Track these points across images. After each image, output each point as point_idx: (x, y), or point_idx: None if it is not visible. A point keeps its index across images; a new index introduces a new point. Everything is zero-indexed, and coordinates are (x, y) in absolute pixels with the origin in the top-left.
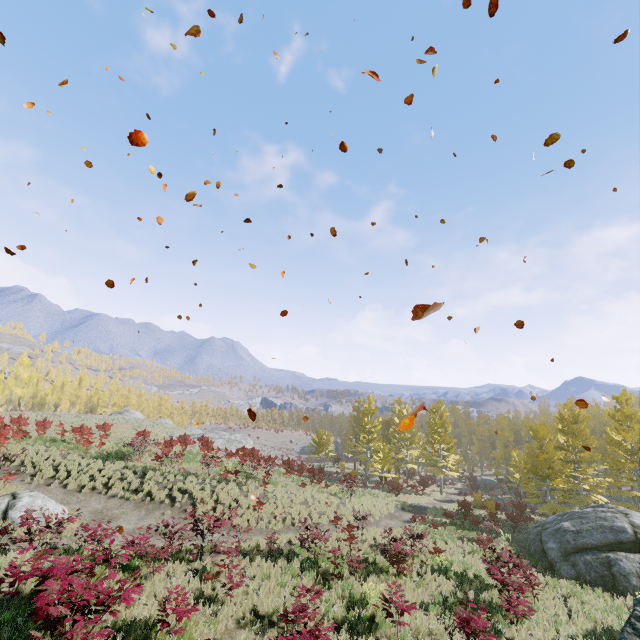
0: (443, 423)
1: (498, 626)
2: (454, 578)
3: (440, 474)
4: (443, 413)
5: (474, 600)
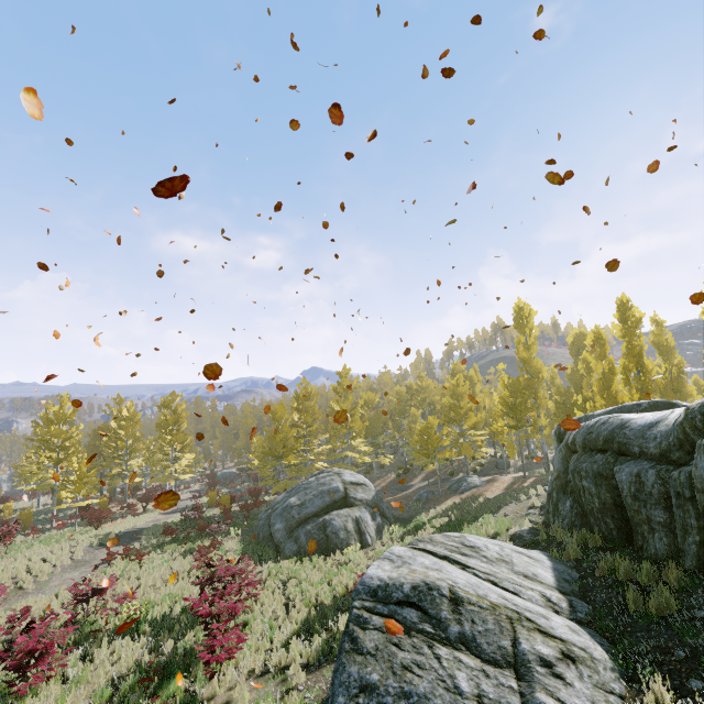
0: (177, 419)
1: (197, 685)
2: (149, 631)
3: (170, 481)
4: (178, 407)
5: (170, 657)
